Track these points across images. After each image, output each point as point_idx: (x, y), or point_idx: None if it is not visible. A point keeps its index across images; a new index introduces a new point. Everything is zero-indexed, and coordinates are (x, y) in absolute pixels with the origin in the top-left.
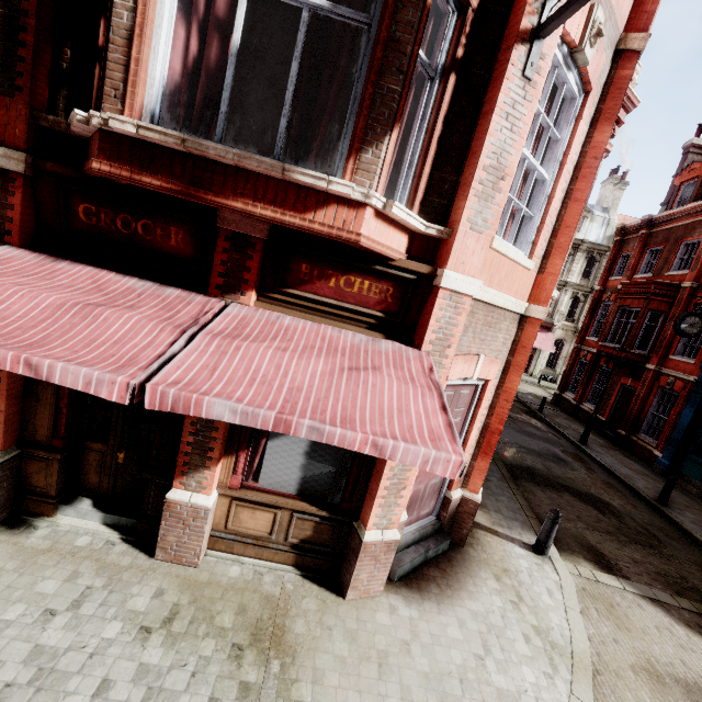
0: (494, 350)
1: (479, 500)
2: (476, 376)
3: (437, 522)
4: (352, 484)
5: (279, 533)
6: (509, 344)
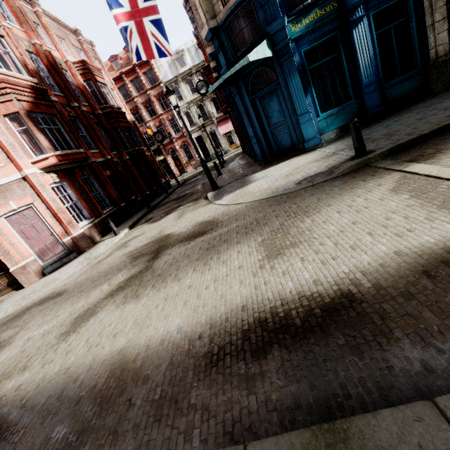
0: (20, 195)
1: (74, 236)
2: (16, 207)
3: (67, 251)
4: (1, 261)
5: (1, 286)
6: (29, 188)
